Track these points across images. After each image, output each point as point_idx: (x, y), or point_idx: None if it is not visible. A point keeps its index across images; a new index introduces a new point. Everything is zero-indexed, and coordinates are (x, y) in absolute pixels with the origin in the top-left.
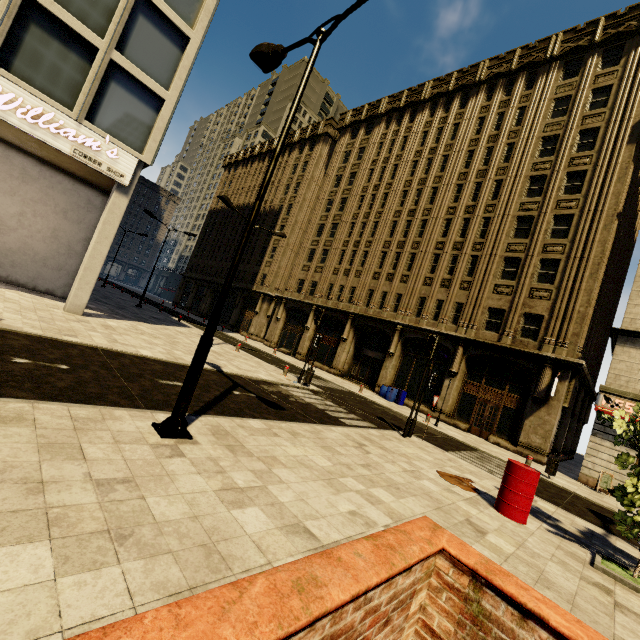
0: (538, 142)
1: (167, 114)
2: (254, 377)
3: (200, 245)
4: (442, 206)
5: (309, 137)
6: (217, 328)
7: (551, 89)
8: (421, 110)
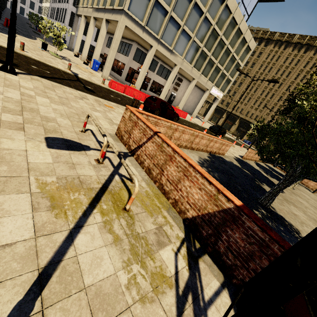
0: None
1: (231, 84)
2: (233, 139)
3: None
4: (281, 91)
5: None
6: None
7: None
8: (289, 46)
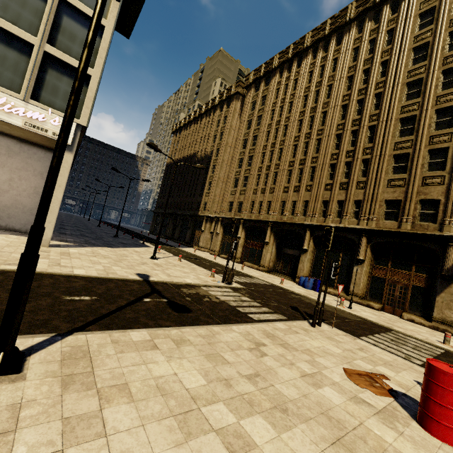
0: (410, 53)
1: (94, 86)
2: (178, 282)
3: (162, 189)
4: (332, 125)
5: (225, 98)
6: (175, 245)
7: (415, 7)
8: (305, 56)
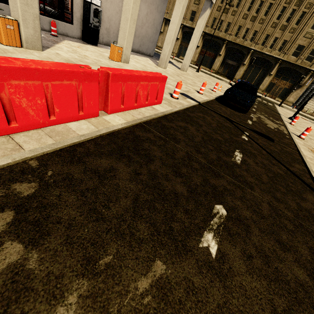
0: None
1: None
2: None
3: None
4: None
5: None
6: None
7: None
8: None
